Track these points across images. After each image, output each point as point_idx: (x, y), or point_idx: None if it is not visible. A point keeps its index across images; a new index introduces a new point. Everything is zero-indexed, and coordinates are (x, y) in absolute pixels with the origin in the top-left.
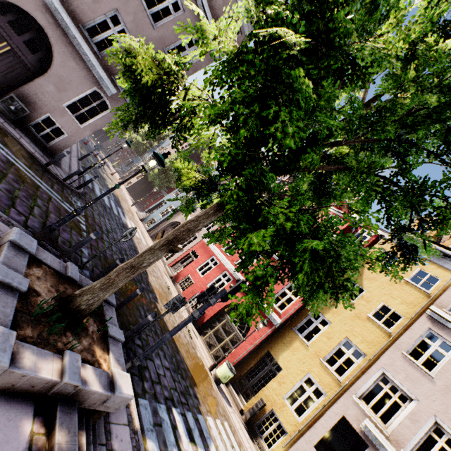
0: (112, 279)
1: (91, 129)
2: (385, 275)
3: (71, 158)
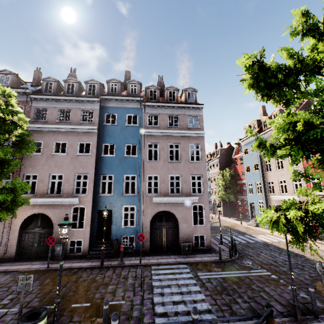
0: None
1: (207, 221)
2: None
3: None
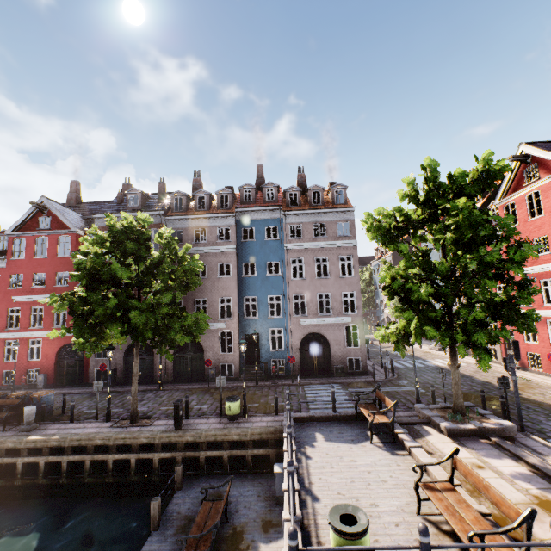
0: (455, 393)
1: (363, 343)
2: (533, 295)
3: (367, 364)
